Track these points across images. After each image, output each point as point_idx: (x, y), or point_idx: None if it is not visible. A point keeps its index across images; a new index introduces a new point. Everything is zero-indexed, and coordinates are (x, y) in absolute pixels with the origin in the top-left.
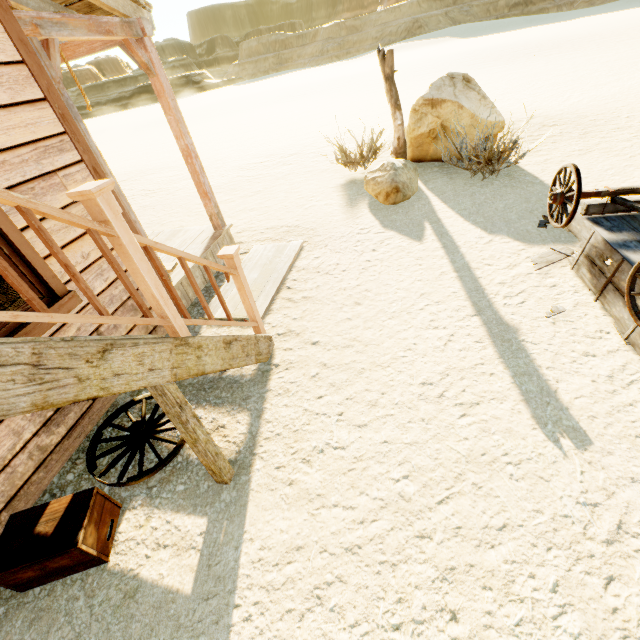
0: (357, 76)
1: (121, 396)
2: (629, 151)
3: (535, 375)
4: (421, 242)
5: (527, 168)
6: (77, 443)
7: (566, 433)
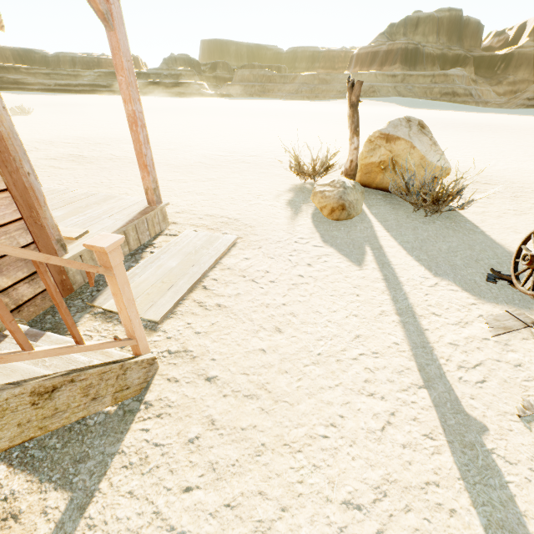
0: (320, 113)
1: None
2: None
3: (521, 533)
4: (361, 267)
5: (467, 215)
6: None
7: None
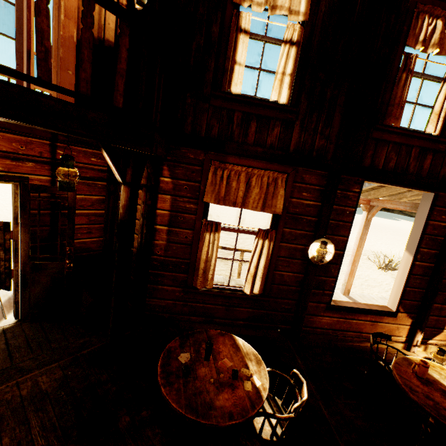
0: None
1: None
2: None
3: None
4: None
5: None
6: None
7: None
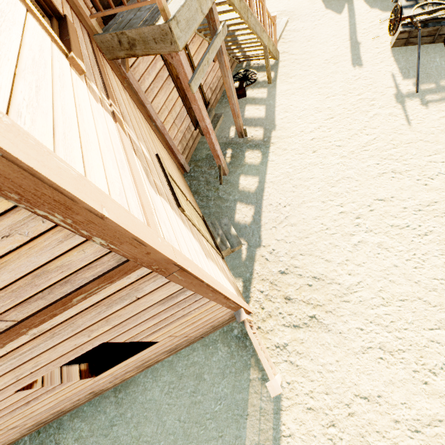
0: None
1: (233, 73)
2: None
3: (358, 55)
4: (340, 15)
5: None
6: None
7: (358, 65)
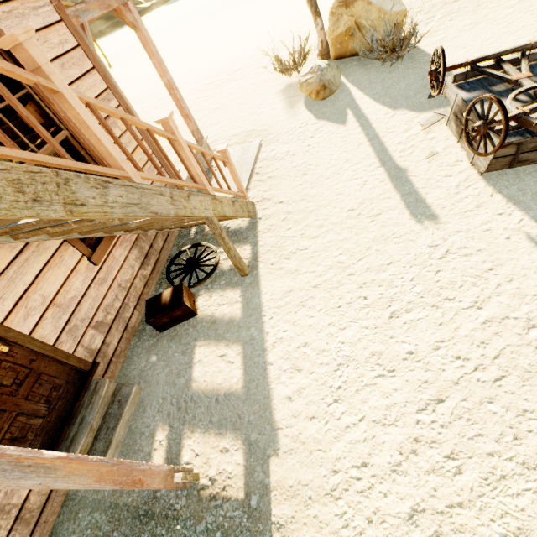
0: None
1: (172, 252)
2: (509, 18)
3: (414, 193)
4: (345, 125)
5: (426, 49)
6: (158, 276)
7: (427, 218)
